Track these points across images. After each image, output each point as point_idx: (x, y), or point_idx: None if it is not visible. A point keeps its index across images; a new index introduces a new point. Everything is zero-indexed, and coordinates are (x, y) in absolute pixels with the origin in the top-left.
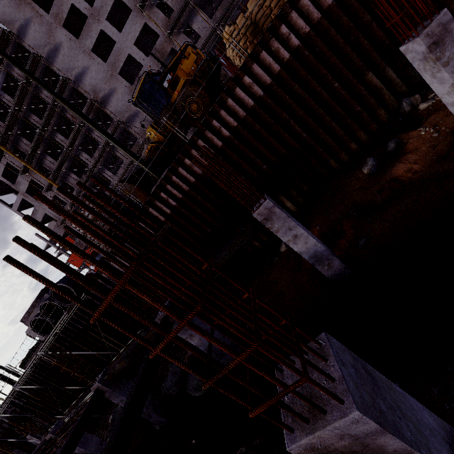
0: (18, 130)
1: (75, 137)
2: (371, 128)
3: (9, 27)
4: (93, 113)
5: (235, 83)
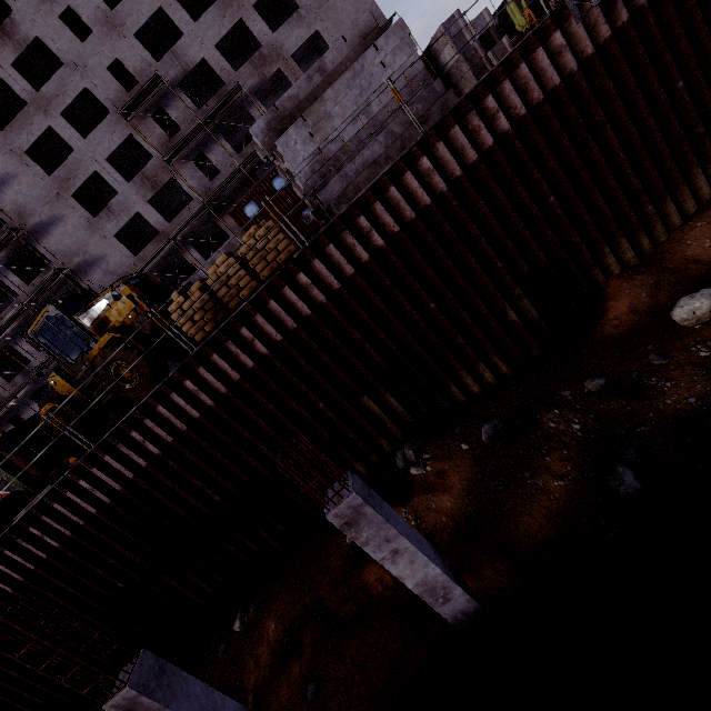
0: None
1: None
2: (372, 458)
3: None
4: (12, 247)
5: (170, 386)
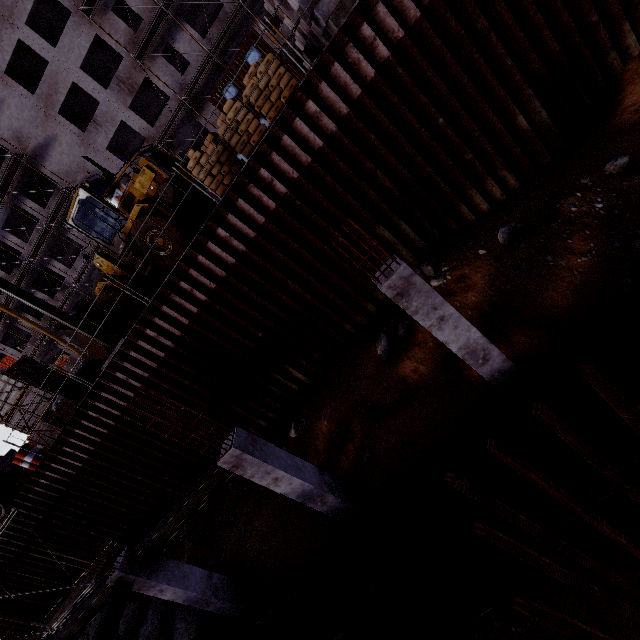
0: None
1: None
2: None
3: None
4: (20, 174)
5: (205, 236)
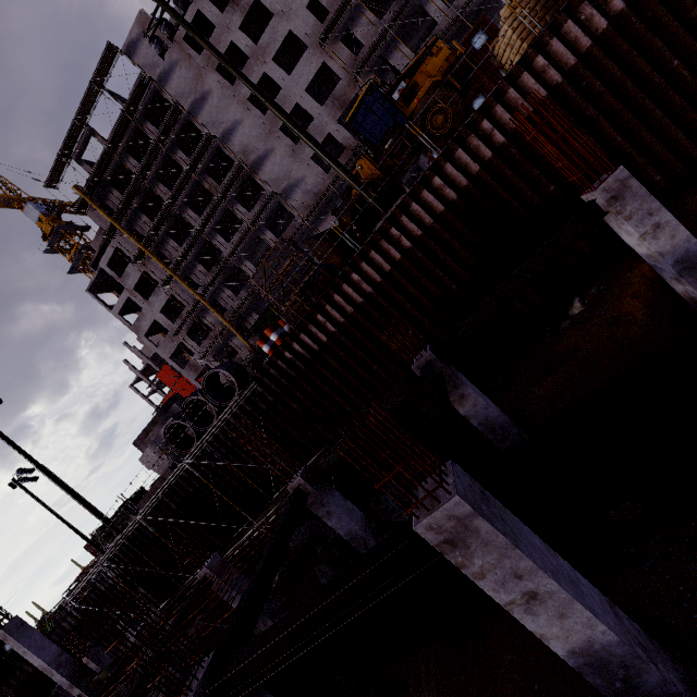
0: (138, 203)
1: (211, 214)
2: None
3: (149, 72)
4: (238, 182)
5: (522, 66)
